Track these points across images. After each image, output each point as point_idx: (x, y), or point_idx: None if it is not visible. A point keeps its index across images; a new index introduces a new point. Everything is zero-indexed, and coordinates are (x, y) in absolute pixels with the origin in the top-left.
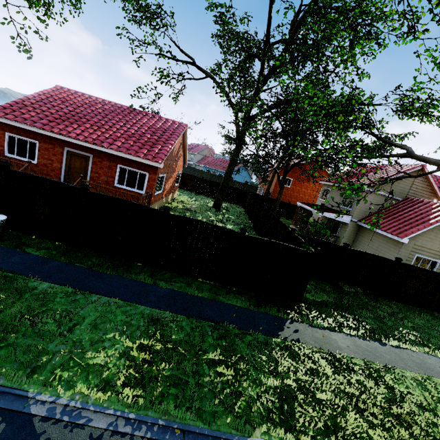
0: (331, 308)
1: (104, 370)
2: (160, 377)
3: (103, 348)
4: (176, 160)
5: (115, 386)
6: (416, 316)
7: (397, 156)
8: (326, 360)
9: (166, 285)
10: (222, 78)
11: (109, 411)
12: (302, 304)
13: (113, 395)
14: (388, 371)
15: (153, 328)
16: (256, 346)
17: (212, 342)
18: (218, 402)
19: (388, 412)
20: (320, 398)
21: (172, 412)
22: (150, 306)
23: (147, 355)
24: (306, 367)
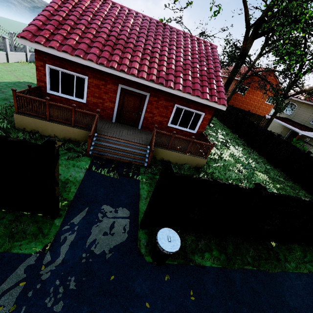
0: None
1: None
2: None
3: None
4: None
5: None
6: None
7: None
8: None
9: None
10: None
11: None
12: None
13: None
14: None
15: None
16: None
17: None
18: None
19: None
20: None
21: None
22: None
23: None
24: None
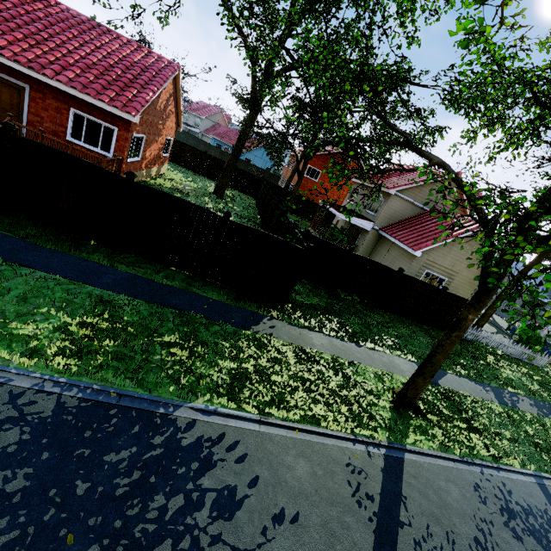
0: (319, 311)
1: (33, 340)
2: (102, 352)
3: (33, 321)
4: (163, 118)
5: (45, 355)
6: (404, 327)
7: (395, 144)
8: (294, 353)
9: (127, 269)
10: (230, 1)
11: (35, 375)
12: (289, 304)
13: (41, 361)
14: (353, 366)
15: (102, 309)
16: (222, 335)
17: (171, 328)
18: (165, 376)
19: (337, 394)
20: (275, 380)
21: (110, 380)
22: (101, 288)
23: (89, 331)
24: (271, 356)
